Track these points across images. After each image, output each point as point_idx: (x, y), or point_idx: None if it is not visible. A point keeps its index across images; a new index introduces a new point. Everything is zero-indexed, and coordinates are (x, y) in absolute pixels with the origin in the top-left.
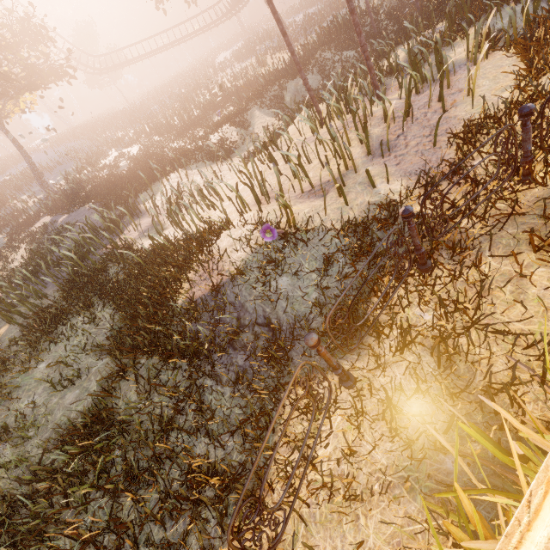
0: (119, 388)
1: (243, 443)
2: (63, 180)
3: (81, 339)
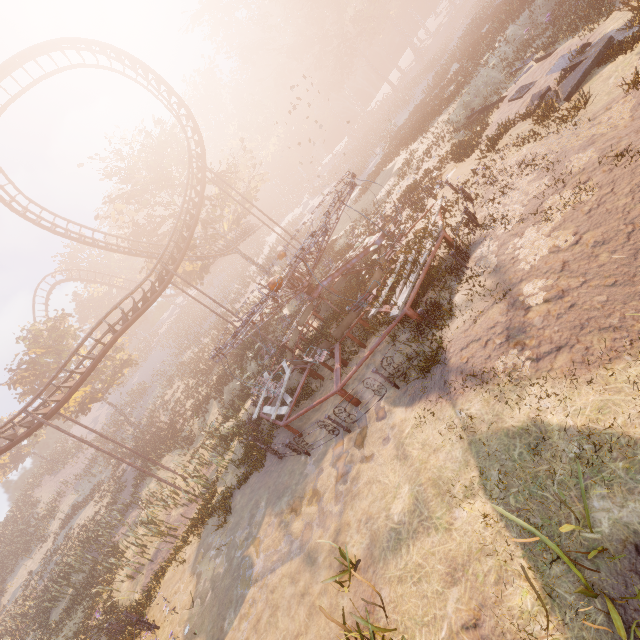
0: None
1: None
2: (149, 406)
3: (78, 619)
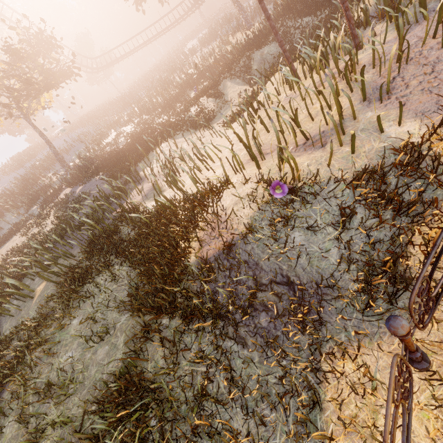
0: (145, 350)
1: (286, 421)
2: (77, 158)
3: (104, 295)
